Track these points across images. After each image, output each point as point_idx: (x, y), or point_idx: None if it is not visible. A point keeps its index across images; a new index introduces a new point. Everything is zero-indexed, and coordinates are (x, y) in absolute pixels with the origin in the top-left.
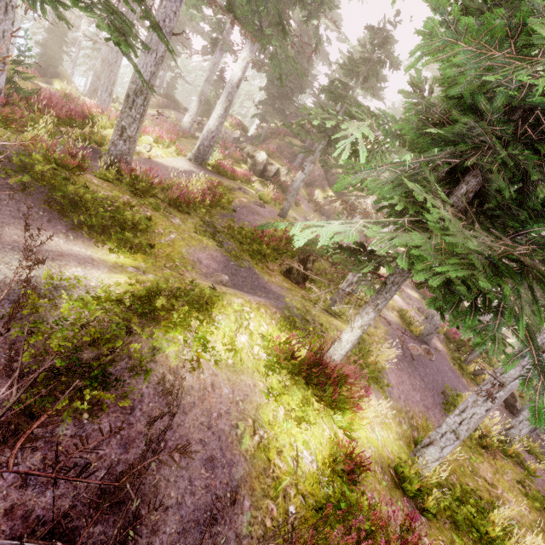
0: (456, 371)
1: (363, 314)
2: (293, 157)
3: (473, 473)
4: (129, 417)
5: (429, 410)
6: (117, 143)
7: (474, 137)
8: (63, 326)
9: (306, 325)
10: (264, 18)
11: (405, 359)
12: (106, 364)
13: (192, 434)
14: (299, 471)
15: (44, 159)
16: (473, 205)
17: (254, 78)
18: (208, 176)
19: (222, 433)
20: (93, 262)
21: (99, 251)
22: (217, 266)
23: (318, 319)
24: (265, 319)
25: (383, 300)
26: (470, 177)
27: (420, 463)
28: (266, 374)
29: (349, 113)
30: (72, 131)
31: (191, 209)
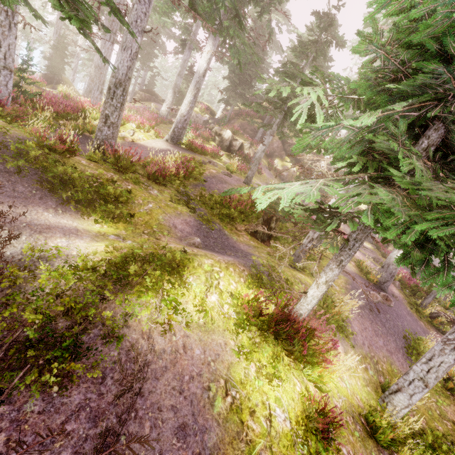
0: (414, 315)
1: (327, 270)
2: (254, 133)
3: (441, 416)
4: (100, 387)
5: (392, 354)
6: (102, 129)
7: (437, 87)
8: (39, 297)
9: (272, 281)
10: (223, 16)
11: (366, 307)
12: (80, 333)
13: (163, 401)
14: (272, 431)
15: (38, 146)
16: (433, 159)
17: (218, 71)
18: (182, 153)
19: (194, 396)
20: (77, 233)
21: (84, 222)
22: (190, 230)
23: (283, 274)
24: (233, 278)
25: (346, 256)
26: (430, 131)
27: (389, 409)
28: (236, 332)
29: (303, 81)
30: (69, 123)
31: (167, 181)
